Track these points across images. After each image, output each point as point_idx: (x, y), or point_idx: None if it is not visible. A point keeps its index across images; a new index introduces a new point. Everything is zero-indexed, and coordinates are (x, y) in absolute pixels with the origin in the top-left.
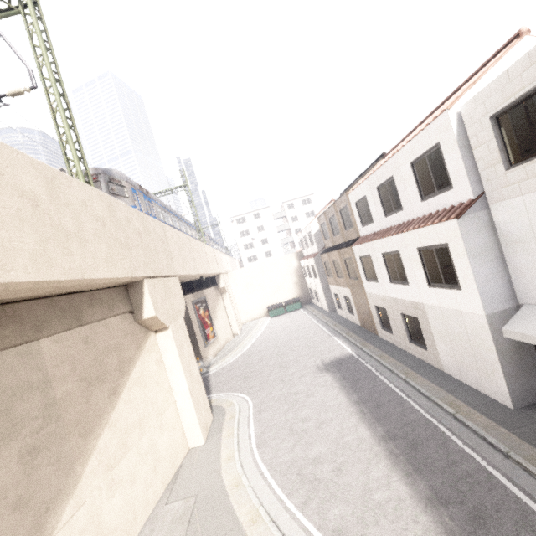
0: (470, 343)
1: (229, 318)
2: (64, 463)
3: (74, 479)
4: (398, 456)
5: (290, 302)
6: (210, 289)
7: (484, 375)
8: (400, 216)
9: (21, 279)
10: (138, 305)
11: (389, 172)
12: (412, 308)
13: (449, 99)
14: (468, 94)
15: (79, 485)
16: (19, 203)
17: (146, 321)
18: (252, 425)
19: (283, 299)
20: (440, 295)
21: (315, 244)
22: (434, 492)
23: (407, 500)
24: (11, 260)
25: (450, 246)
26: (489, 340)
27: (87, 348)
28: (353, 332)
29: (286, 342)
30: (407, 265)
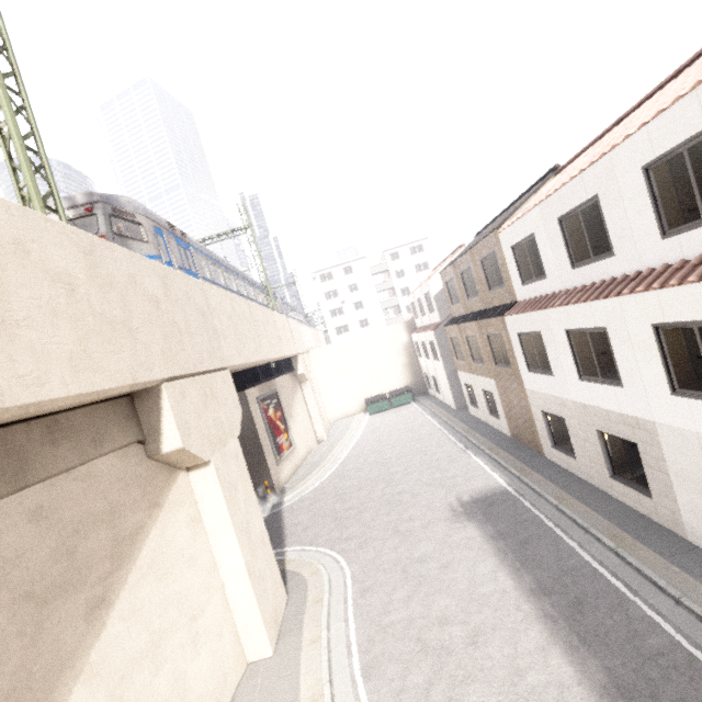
0: None
1: (311, 417)
2: None
3: None
4: None
5: (397, 393)
6: (284, 377)
7: None
8: (607, 266)
9: None
10: (153, 429)
11: (590, 188)
12: (625, 426)
13: None
14: None
15: None
16: None
17: (169, 455)
18: (352, 622)
19: (387, 388)
20: (700, 412)
21: (436, 310)
22: None
23: None
24: None
25: None
26: None
27: (39, 530)
28: (501, 446)
29: (397, 459)
30: (623, 354)
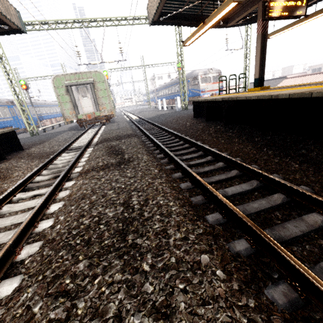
0: None
1: None
2: None
3: None
4: None
5: None
6: None
7: None
8: None
9: None
10: None
11: None
12: None
13: None
14: None
15: None
16: None
17: None
18: None
19: None
20: None
21: None
22: None
23: None
24: None
25: None
26: None
27: None
28: None
29: None
30: None
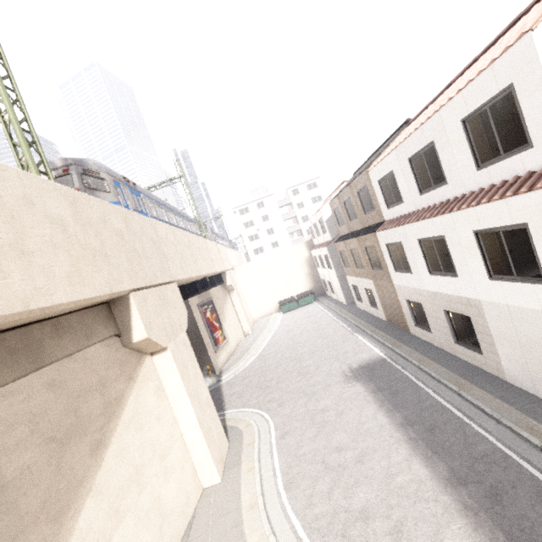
0: None
1: (238, 317)
2: None
3: None
4: (477, 513)
5: (302, 296)
6: (216, 288)
7: None
8: (443, 192)
9: None
10: (125, 325)
11: (428, 136)
12: (461, 305)
13: (505, 33)
14: None
15: None
16: None
17: (138, 344)
18: (276, 456)
19: (295, 292)
20: (508, 290)
21: (327, 231)
22: None
23: None
24: None
25: (533, 227)
26: None
27: (55, 395)
28: (379, 328)
29: (304, 343)
30: (456, 253)
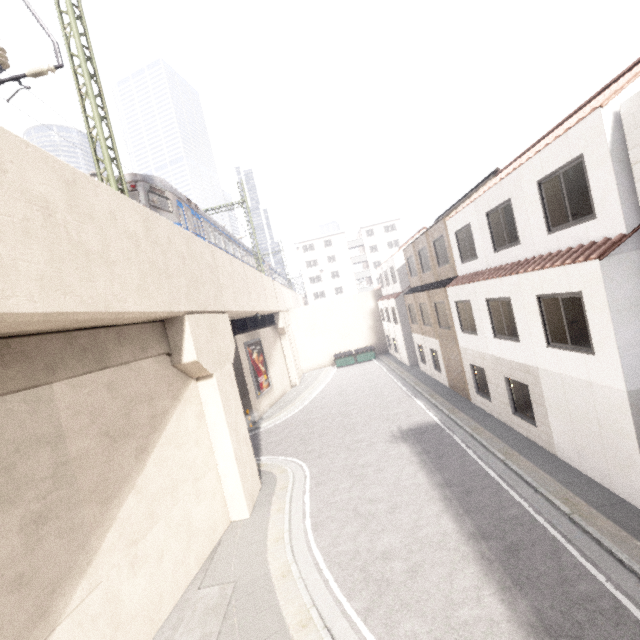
0: (599, 425)
1: (287, 365)
2: (77, 535)
3: (88, 555)
4: (492, 563)
5: (362, 351)
6: (267, 329)
7: (615, 468)
8: (515, 252)
9: (23, 309)
10: (177, 346)
11: (506, 193)
12: (521, 372)
13: (597, 96)
14: (633, 86)
15: (94, 562)
16: (26, 210)
17: (186, 366)
18: (308, 501)
19: (354, 346)
20: (562, 358)
21: (398, 281)
22: (539, 617)
23: (503, 623)
24: (11, 284)
25: (586, 296)
26: (628, 424)
27: (112, 396)
28: (439, 393)
29: (355, 400)
30: (520, 317)
